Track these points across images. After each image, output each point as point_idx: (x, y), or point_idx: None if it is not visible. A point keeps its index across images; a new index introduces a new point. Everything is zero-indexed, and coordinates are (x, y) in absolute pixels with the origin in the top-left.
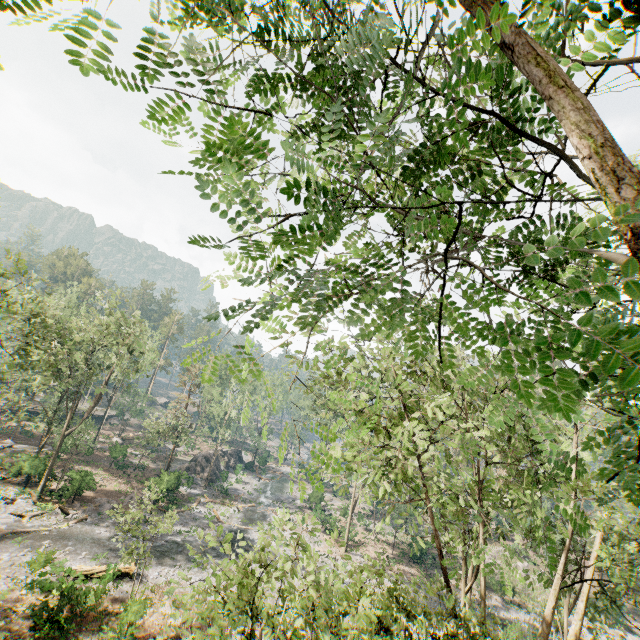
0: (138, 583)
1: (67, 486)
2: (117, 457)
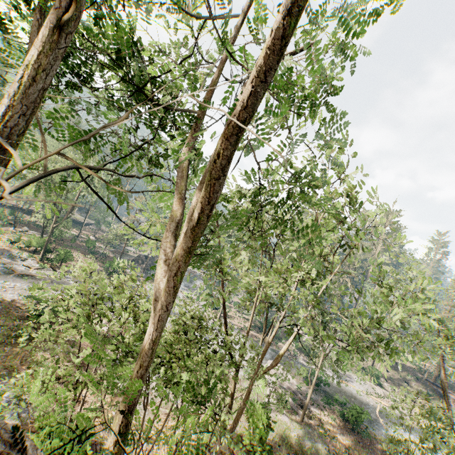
0: None
1: (56, 256)
2: (90, 247)
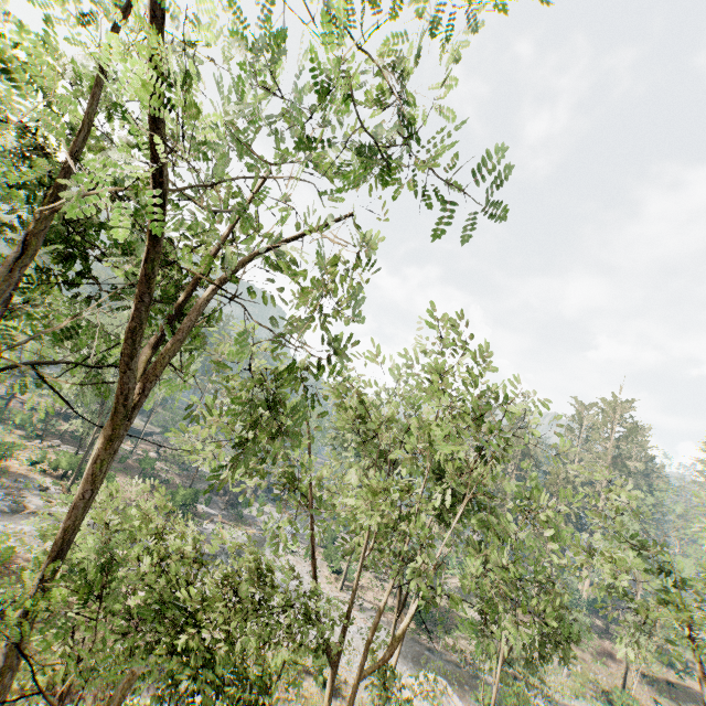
0: None
1: None
2: (146, 468)
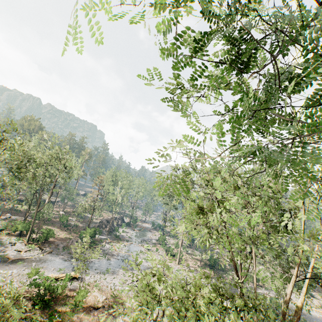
0: (82, 282)
1: (41, 236)
2: (63, 221)
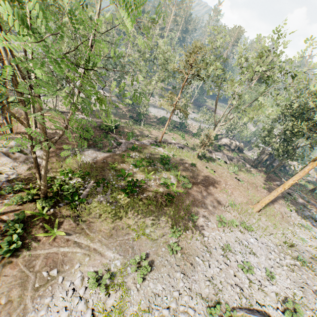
0: None
1: None
2: None
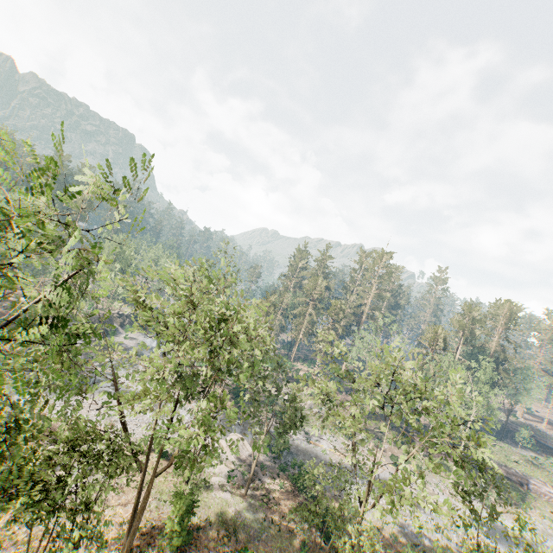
0: None
1: None
2: None
